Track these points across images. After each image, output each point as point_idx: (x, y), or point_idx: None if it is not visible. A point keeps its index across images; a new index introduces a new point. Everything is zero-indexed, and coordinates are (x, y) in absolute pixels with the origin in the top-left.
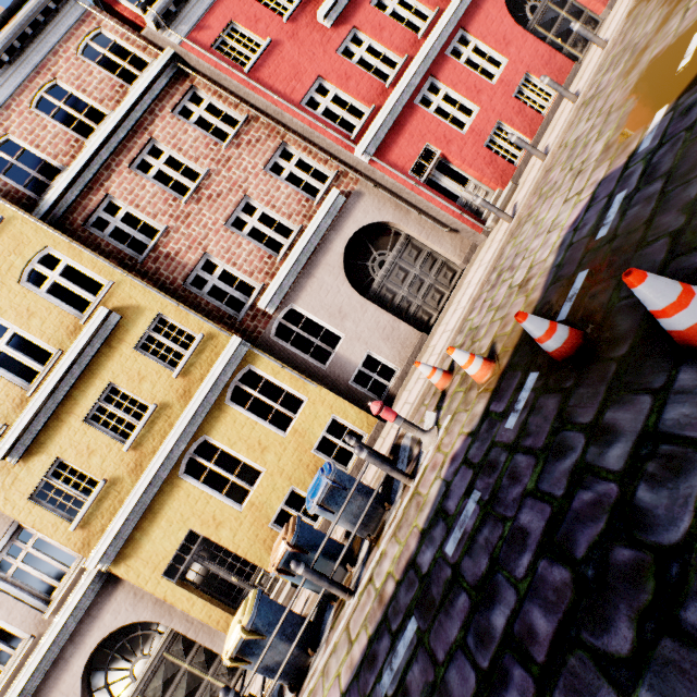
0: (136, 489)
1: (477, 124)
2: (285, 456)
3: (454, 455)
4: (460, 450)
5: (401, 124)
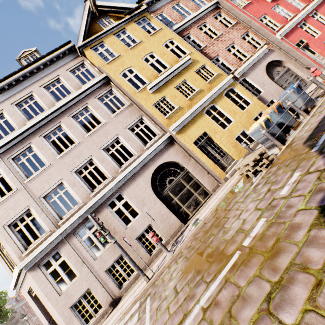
0: (191, 110)
1: (320, 37)
2: (242, 118)
3: None
4: None
5: (292, 31)
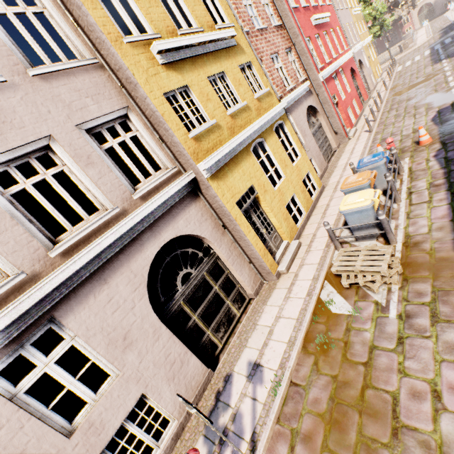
0: (237, 137)
1: (345, 101)
2: (293, 176)
3: (435, 155)
4: (438, 153)
5: (329, 79)
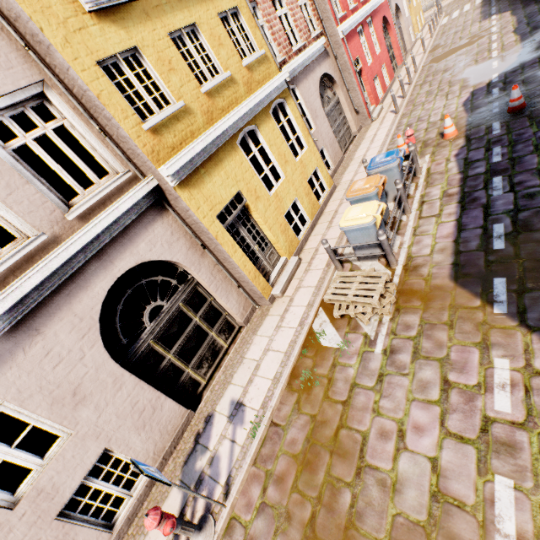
0: (216, 127)
1: (372, 67)
2: (296, 175)
3: (457, 154)
4: (460, 152)
5: (352, 35)
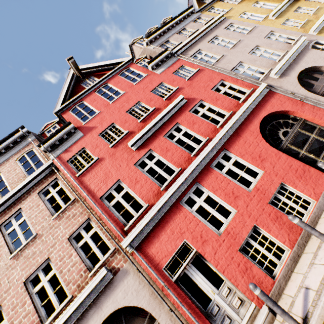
0: None
1: (233, 227)
2: None
3: None
4: None
5: (165, 220)
